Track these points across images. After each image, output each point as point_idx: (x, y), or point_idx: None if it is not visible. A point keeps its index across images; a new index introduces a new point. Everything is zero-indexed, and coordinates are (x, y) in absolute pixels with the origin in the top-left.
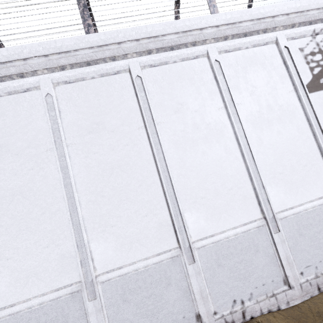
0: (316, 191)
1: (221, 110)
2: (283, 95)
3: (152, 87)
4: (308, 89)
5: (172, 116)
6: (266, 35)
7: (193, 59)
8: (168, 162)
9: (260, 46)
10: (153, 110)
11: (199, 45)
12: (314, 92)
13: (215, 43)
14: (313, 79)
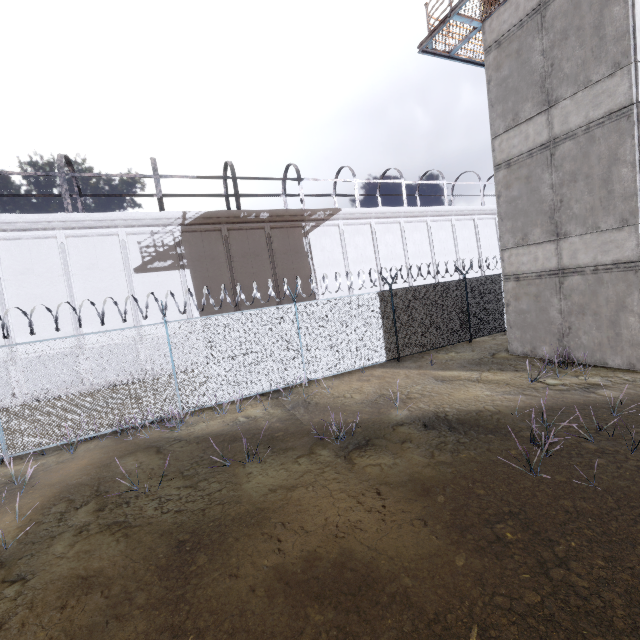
0: (122, 335)
1: (61, 277)
2: (115, 273)
3: (5, 255)
4: (136, 270)
5: (19, 277)
6: (110, 230)
7: (44, 238)
8: (10, 306)
9: (105, 236)
10: (3, 270)
11: (50, 230)
12: (140, 273)
13: (65, 230)
14: (143, 265)
